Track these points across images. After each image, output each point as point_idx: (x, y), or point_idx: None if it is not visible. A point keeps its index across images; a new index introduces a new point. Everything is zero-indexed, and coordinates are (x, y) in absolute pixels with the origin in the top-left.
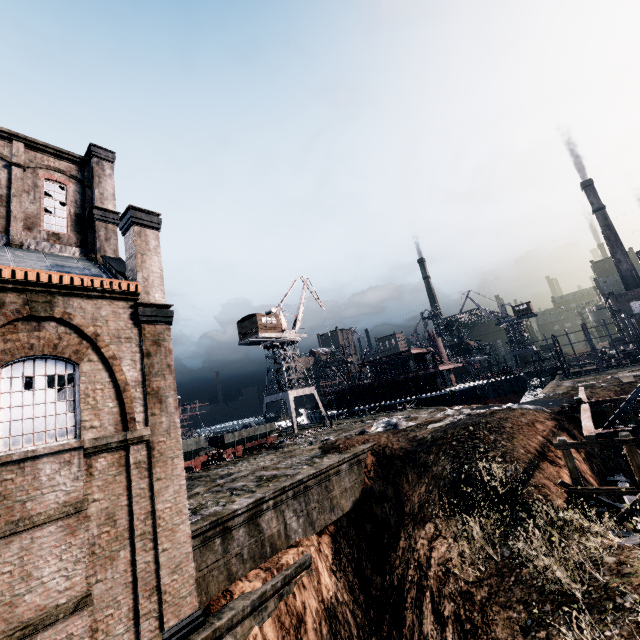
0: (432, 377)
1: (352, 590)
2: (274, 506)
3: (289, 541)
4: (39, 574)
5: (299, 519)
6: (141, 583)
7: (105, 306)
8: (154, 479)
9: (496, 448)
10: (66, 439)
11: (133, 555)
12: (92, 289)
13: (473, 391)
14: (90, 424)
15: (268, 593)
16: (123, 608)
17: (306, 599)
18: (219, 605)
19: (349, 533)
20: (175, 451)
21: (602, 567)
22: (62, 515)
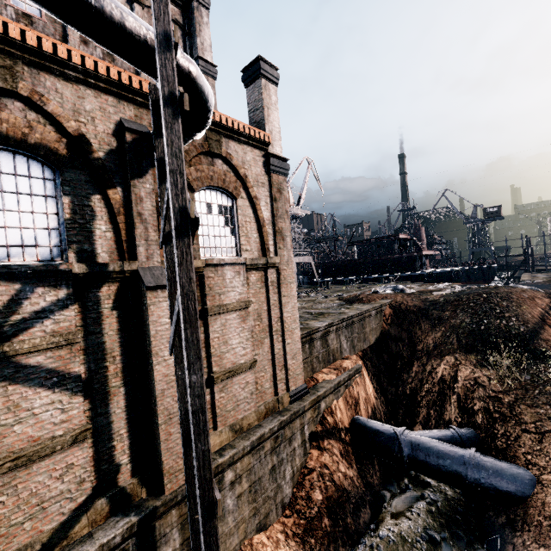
0: (413, 260)
1: (376, 393)
2: (335, 330)
3: (342, 355)
4: (230, 342)
5: (347, 342)
6: (277, 361)
7: (248, 152)
8: (282, 295)
9: (510, 311)
10: (232, 256)
11: (271, 343)
12: (243, 134)
13: (448, 274)
14: (245, 248)
15: (341, 382)
16: (268, 374)
17: (359, 391)
18: (310, 384)
19: (372, 358)
20: (291, 278)
21: None
22: (239, 308)
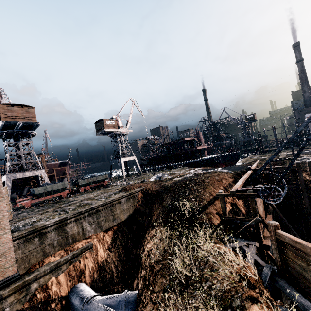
0: (194, 152)
1: (120, 255)
2: (75, 220)
3: (85, 236)
4: None
5: (92, 225)
6: None
7: None
8: None
9: (194, 193)
10: None
11: None
12: None
13: (212, 159)
14: None
15: (62, 262)
16: None
17: (87, 263)
18: (35, 268)
19: (124, 230)
20: None
21: (207, 264)
22: None
